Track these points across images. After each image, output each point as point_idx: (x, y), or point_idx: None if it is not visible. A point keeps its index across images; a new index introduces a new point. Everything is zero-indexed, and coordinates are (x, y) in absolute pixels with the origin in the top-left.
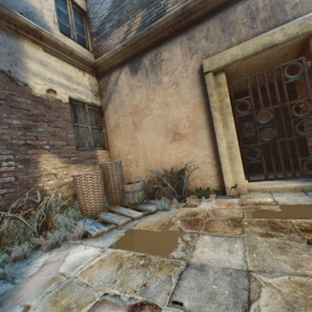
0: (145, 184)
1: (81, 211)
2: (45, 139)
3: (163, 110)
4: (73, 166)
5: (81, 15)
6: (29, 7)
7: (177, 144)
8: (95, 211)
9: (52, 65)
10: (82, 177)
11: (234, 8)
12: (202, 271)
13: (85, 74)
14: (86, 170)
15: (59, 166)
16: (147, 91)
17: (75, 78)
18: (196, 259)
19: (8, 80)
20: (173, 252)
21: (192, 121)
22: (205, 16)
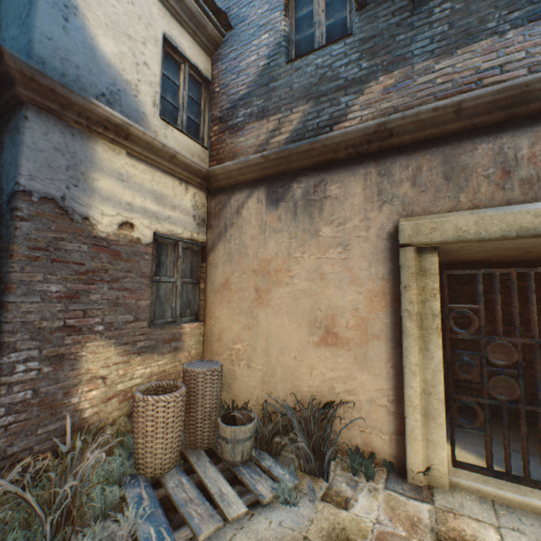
0: (259, 422)
1: (136, 464)
2: (99, 314)
3: (312, 284)
4: (138, 359)
5: (201, 84)
6: (117, 82)
7: (329, 351)
8: (160, 470)
9: (137, 178)
10: (149, 405)
11: (473, 143)
12: None
13: (189, 189)
14: (159, 363)
15: (114, 362)
16: (291, 243)
17: (170, 197)
18: None
19: (58, 213)
20: None
21: (363, 320)
22: (418, 143)
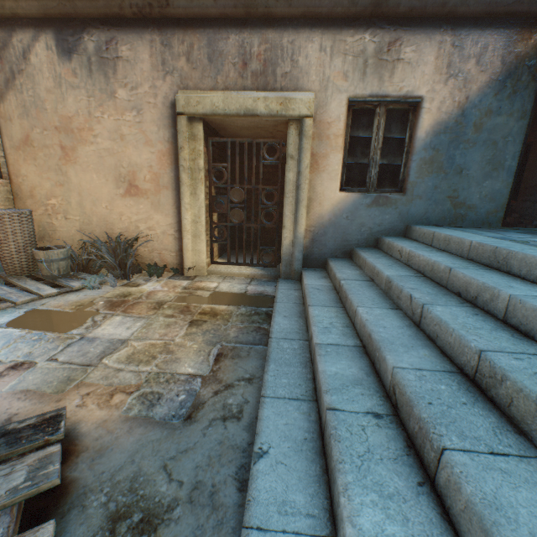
0: (74, 251)
1: None
2: None
3: (115, 144)
4: None
5: None
6: None
7: (133, 201)
8: None
9: None
10: None
11: (227, 33)
12: (91, 341)
13: None
14: None
15: None
16: (91, 102)
17: None
18: (94, 334)
19: None
20: (75, 330)
21: (156, 175)
22: (191, 20)
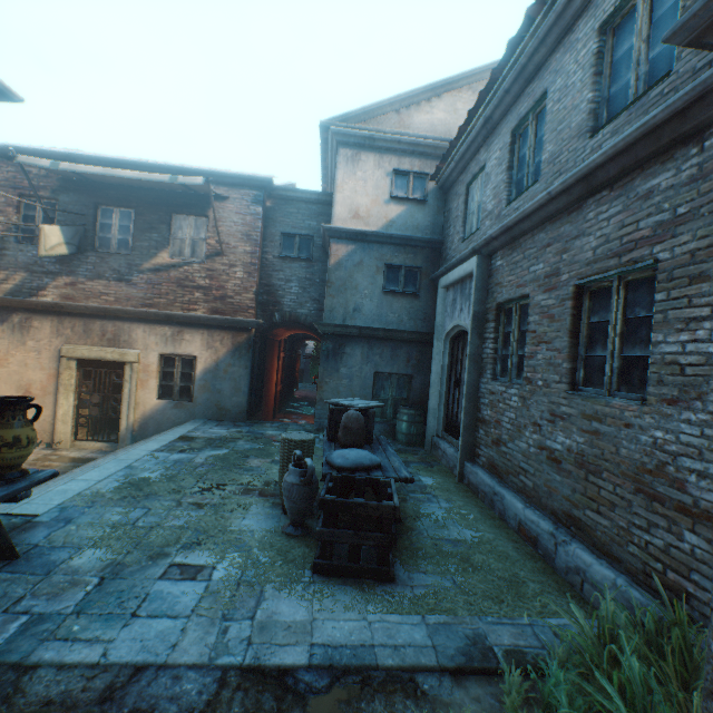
0: None
1: None
2: None
3: (22, 368)
4: None
5: None
6: None
7: None
8: None
9: None
10: None
11: (96, 320)
12: None
13: None
14: None
15: None
16: (11, 346)
17: None
18: None
19: None
20: None
21: (45, 386)
22: (77, 313)
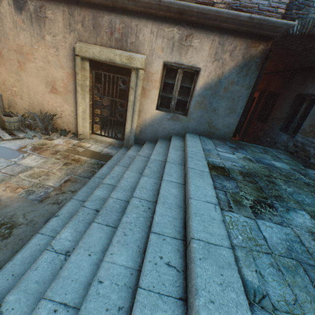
0: (23, 118)
1: None
2: None
3: (45, 65)
4: None
5: None
6: None
7: (54, 96)
8: None
9: None
10: None
11: (103, 14)
12: (18, 165)
13: None
14: None
15: None
16: (32, 39)
17: None
18: (21, 162)
19: None
20: (14, 159)
21: (66, 85)
22: (84, 3)
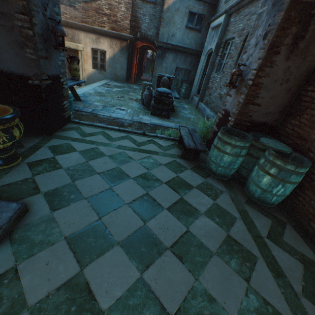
0: None
1: None
2: None
3: None
4: None
5: None
6: None
7: None
8: None
9: None
10: None
11: (63, 28)
12: None
13: None
14: None
15: None
16: None
17: None
18: None
19: None
20: None
21: None
22: None
